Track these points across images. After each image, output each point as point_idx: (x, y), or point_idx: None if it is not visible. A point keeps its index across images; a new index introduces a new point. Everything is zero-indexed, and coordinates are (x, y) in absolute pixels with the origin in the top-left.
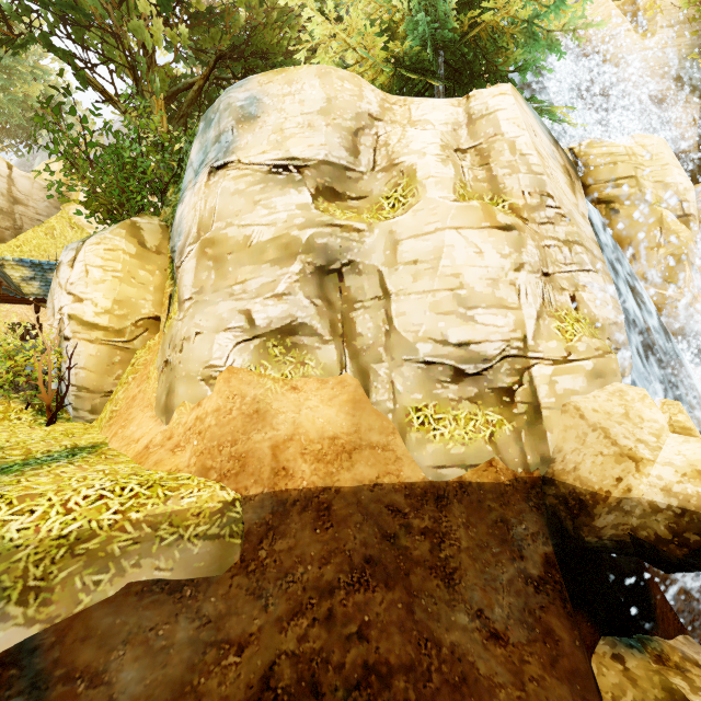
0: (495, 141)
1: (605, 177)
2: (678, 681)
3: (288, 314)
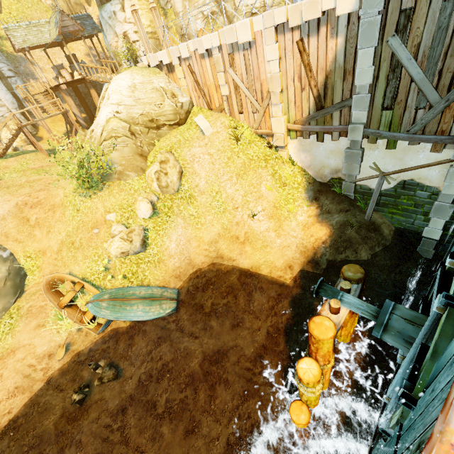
0: None
1: None
2: None
3: (211, 9)
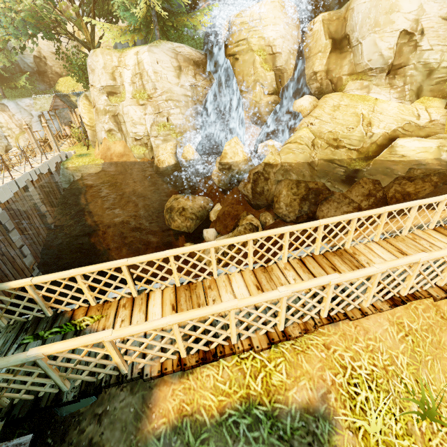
0: (144, 72)
1: (235, 40)
2: (180, 197)
3: (110, 127)
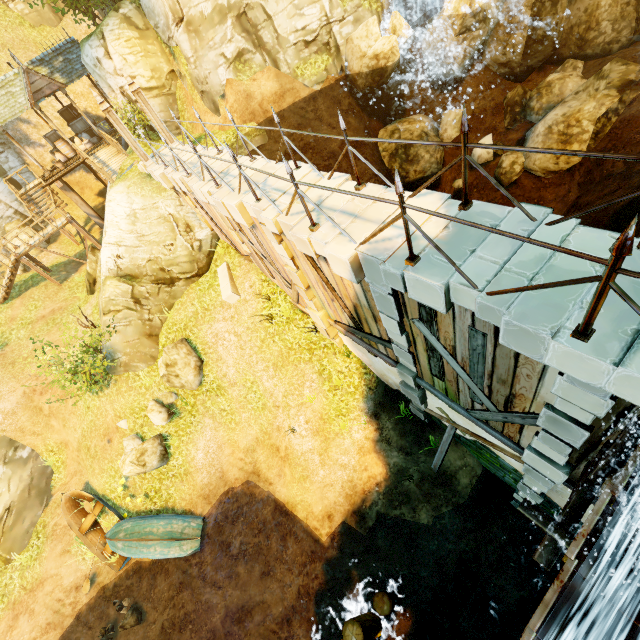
0: None
1: None
2: (399, 126)
3: (237, 48)
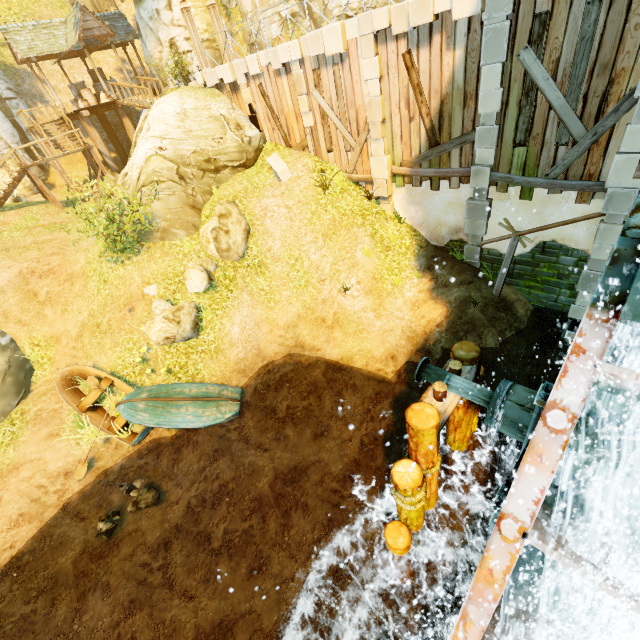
0: None
1: None
2: None
3: (292, 10)
